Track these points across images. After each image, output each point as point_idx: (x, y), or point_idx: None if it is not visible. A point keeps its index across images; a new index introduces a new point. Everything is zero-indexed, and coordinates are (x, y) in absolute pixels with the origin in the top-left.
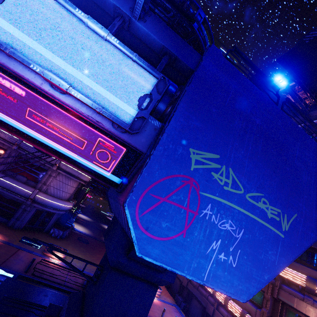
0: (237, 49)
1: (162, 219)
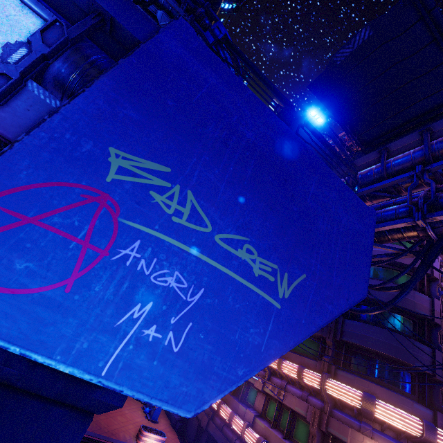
0: (229, 41)
1: (18, 255)
